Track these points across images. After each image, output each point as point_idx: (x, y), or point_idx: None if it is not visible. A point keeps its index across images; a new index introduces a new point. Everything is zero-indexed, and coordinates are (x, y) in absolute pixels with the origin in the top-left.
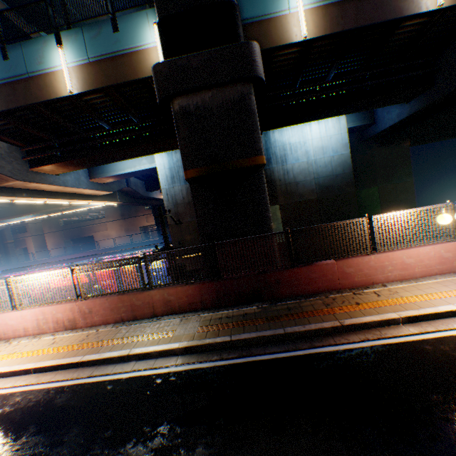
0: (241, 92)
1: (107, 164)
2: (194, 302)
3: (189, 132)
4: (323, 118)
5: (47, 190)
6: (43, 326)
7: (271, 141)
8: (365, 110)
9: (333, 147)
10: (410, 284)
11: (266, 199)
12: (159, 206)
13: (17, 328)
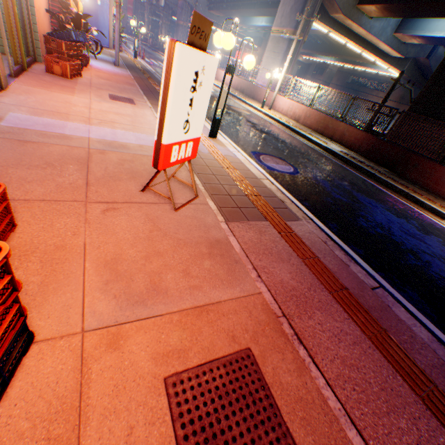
0: None
1: (421, 20)
2: (354, 145)
3: None
4: None
5: (353, 32)
6: (288, 113)
7: None
8: None
9: None
10: None
11: None
12: None
13: (280, 107)
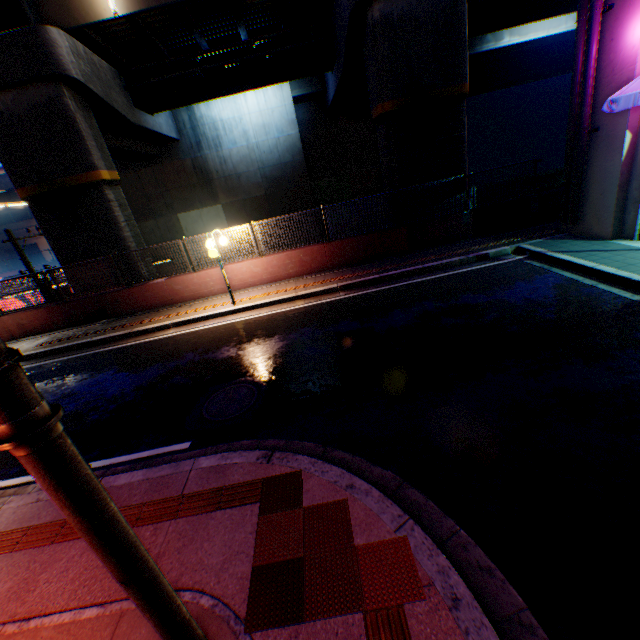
0: (48, 94)
1: None
2: (49, 324)
3: (3, 144)
4: (232, 94)
5: None
6: None
7: (197, 117)
8: (283, 82)
9: (278, 126)
10: (224, 296)
11: (115, 219)
12: None
13: None
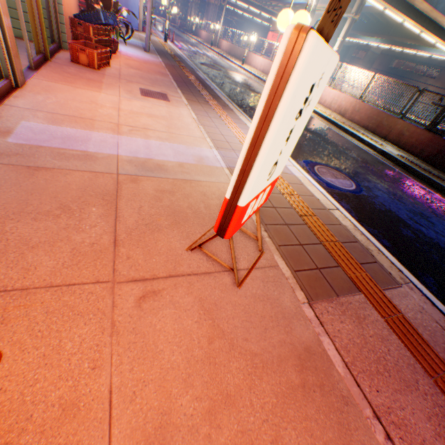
0: None
1: None
2: (415, 147)
3: None
4: None
5: (415, 8)
6: (331, 105)
7: None
8: None
9: None
10: None
11: None
12: None
13: (322, 99)
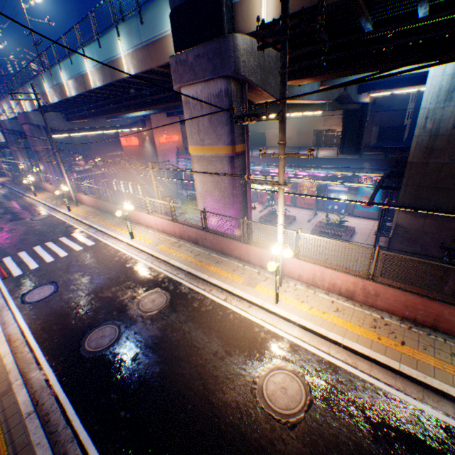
0: None
1: None
2: None
3: None
4: None
5: None
6: (316, 281)
7: None
8: None
9: None
10: None
11: None
12: (354, 111)
13: (291, 271)
